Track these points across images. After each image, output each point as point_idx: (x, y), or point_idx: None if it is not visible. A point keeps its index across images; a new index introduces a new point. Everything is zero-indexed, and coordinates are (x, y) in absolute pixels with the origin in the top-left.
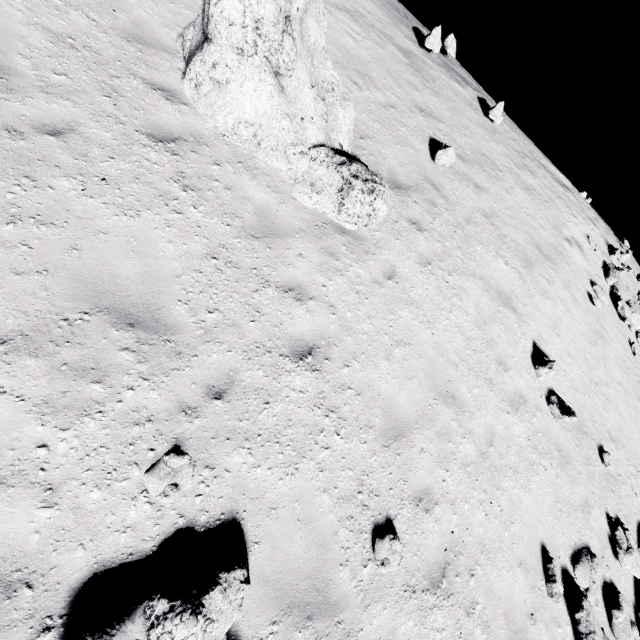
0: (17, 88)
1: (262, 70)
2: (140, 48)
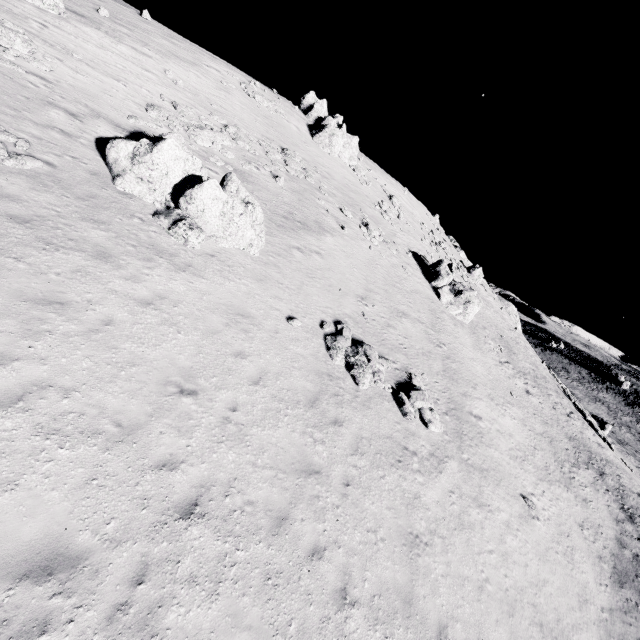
0: None
1: None
2: None
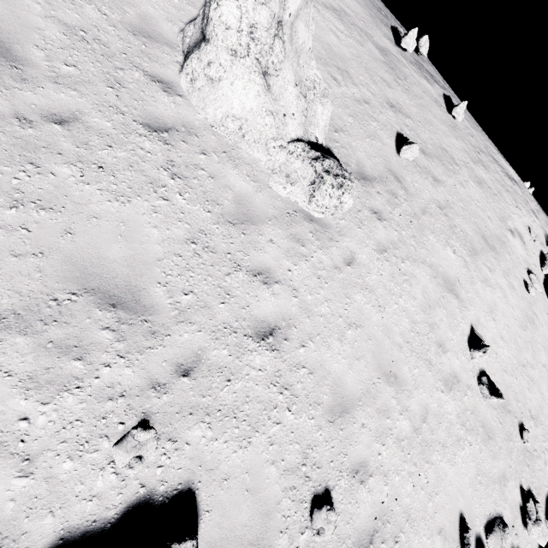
0: (30, 78)
1: (252, 71)
2: (144, 41)
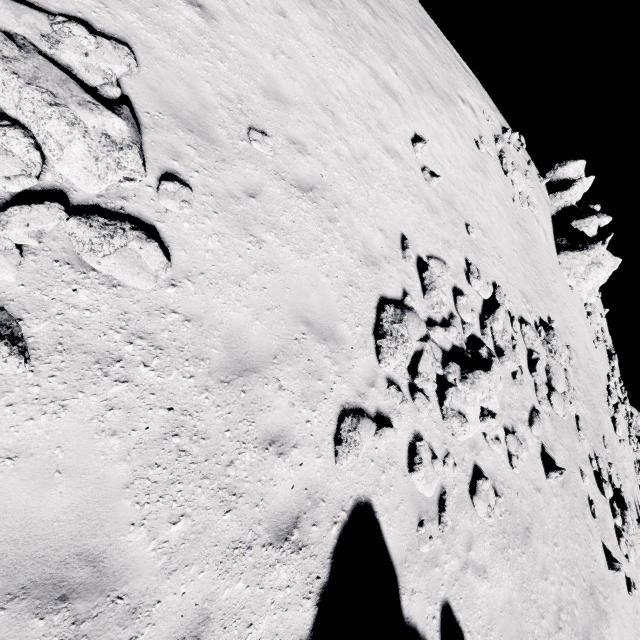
0: None
1: None
2: None
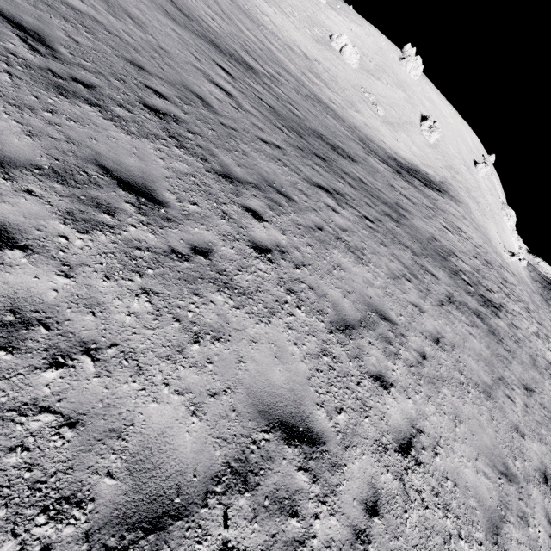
0: None
1: None
2: None
